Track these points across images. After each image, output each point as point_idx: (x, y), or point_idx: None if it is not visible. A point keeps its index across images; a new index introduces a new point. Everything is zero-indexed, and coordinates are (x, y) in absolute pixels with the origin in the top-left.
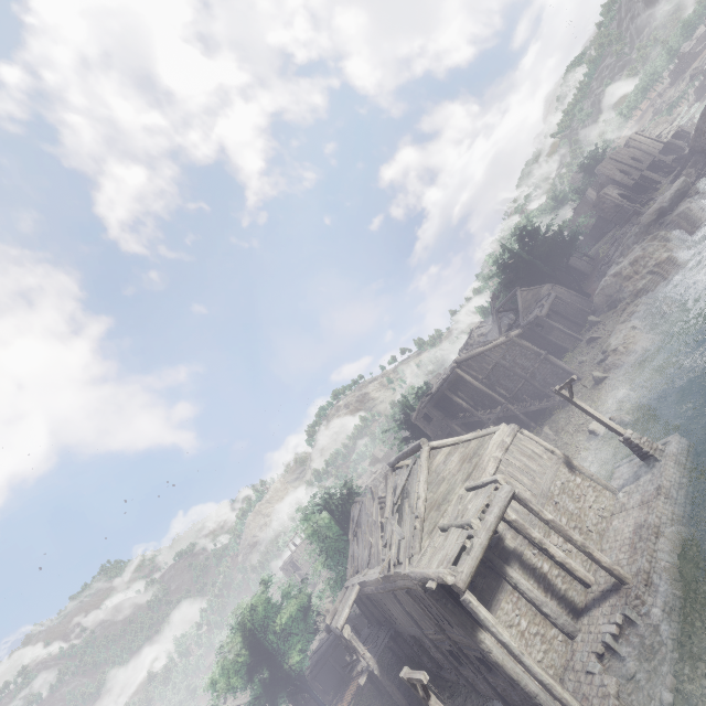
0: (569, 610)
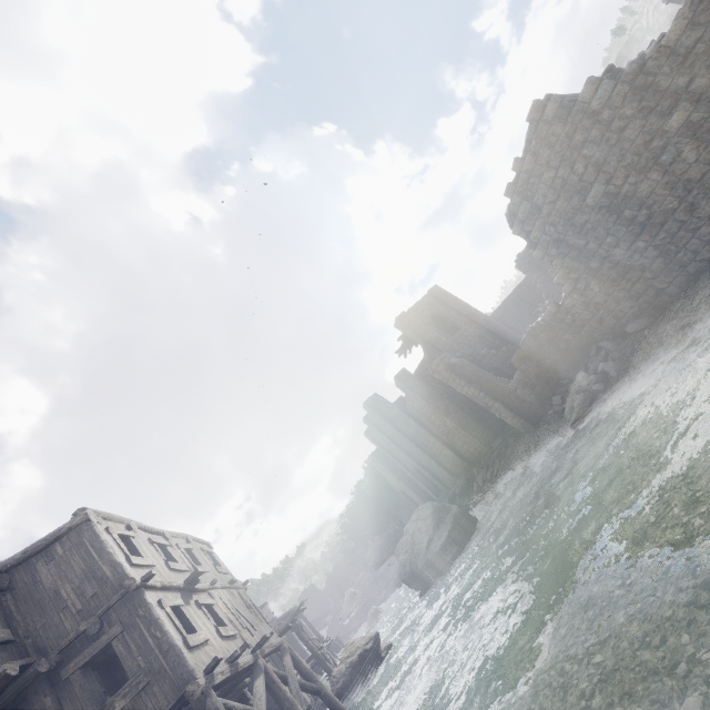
0: None
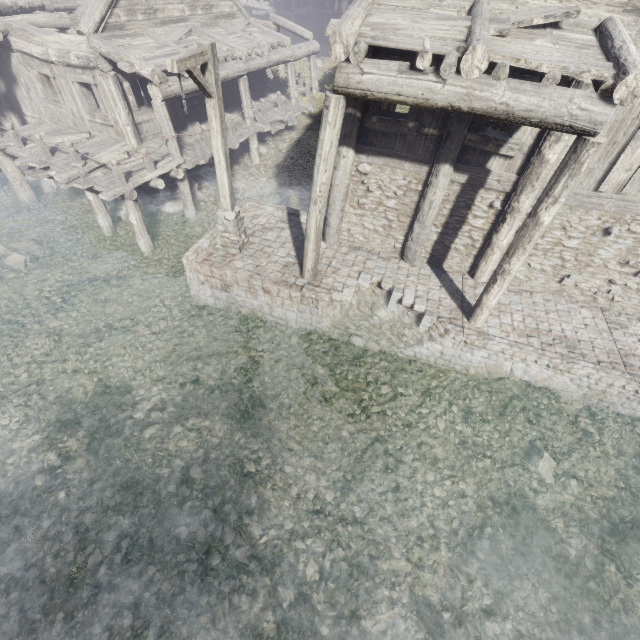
0: (433, 254)
